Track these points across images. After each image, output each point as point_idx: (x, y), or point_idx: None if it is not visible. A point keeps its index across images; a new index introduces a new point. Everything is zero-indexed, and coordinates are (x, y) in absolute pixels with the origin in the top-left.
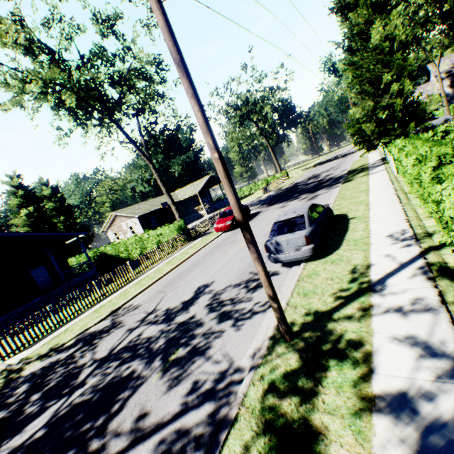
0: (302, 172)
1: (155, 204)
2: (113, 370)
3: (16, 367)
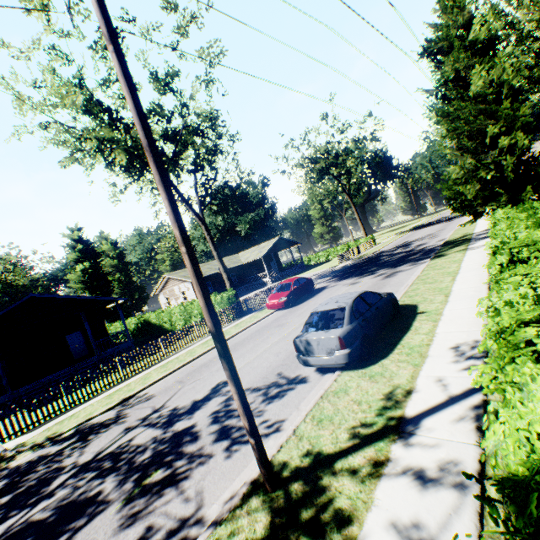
0: (393, 237)
1: (213, 267)
2: (84, 484)
3: (9, 455)
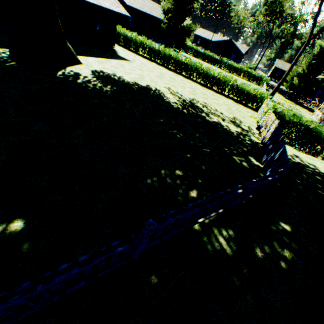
0: None
1: None
2: None
3: None
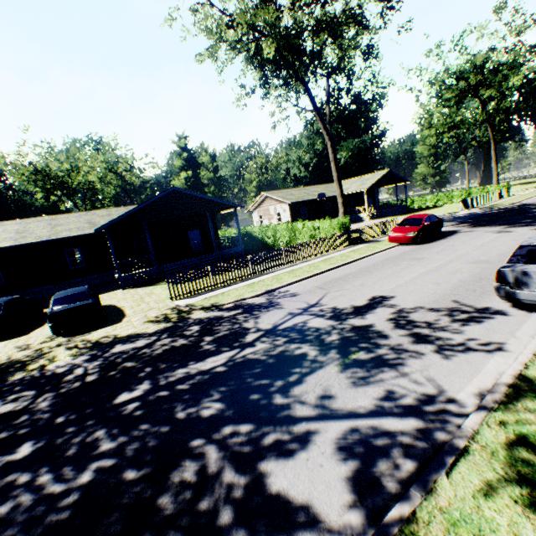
0: (535, 191)
1: (310, 193)
2: (281, 344)
3: (184, 309)
